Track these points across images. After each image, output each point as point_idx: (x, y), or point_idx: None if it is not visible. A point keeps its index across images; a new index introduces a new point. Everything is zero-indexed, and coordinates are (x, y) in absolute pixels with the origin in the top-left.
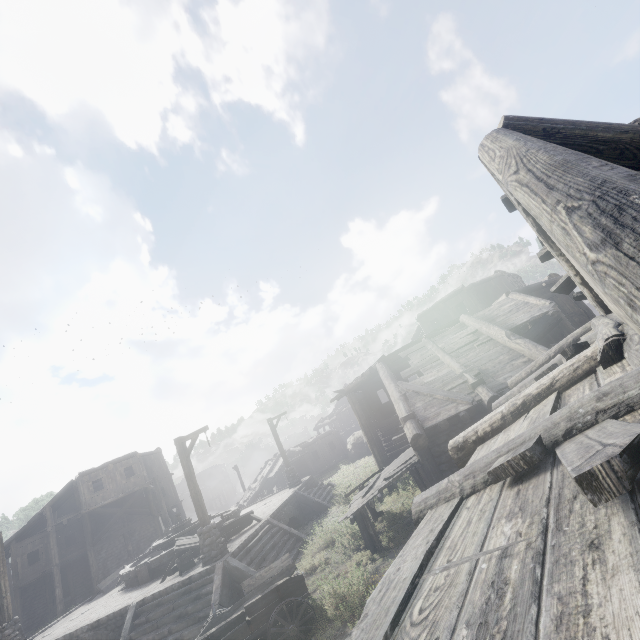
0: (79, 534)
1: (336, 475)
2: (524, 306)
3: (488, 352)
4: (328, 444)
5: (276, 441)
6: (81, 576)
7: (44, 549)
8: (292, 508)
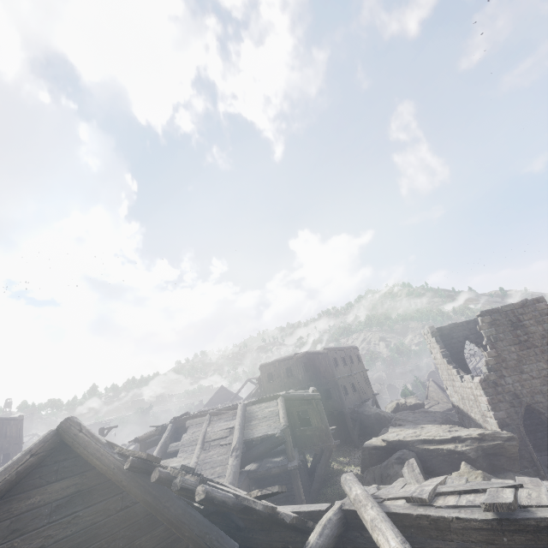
0: None
1: None
2: (274, 417)
3: (218, 457)
4: None
5: None
6: None
7: None
8: None
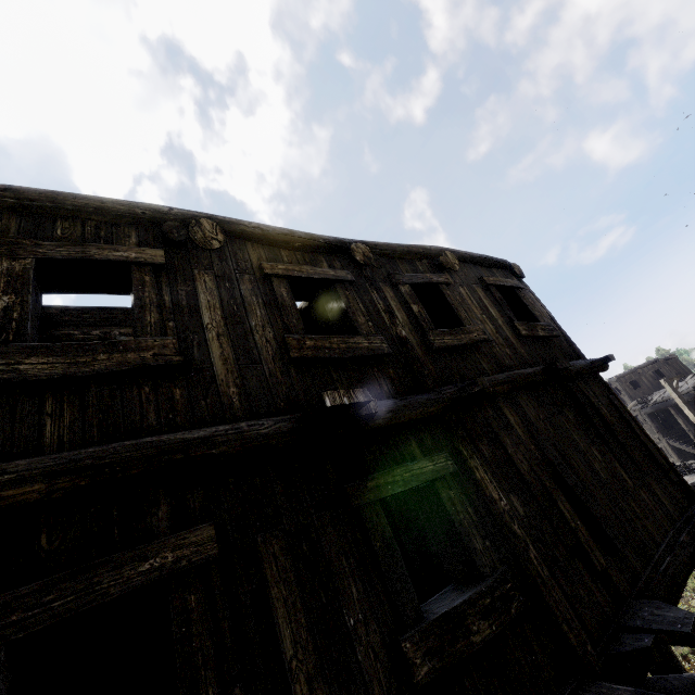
0: None
1: None
2: None
3: None
4: None
5: None
6: None
7: None
8: None
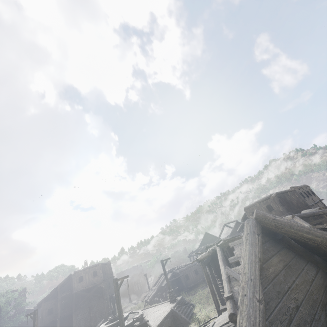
0: (70, 302)
1: (197, 294)
2: None
3: None
4: (194, 270)
5: (164, 273)
6: (69, 325)
7: (55, 308)
8: (169, 320)
